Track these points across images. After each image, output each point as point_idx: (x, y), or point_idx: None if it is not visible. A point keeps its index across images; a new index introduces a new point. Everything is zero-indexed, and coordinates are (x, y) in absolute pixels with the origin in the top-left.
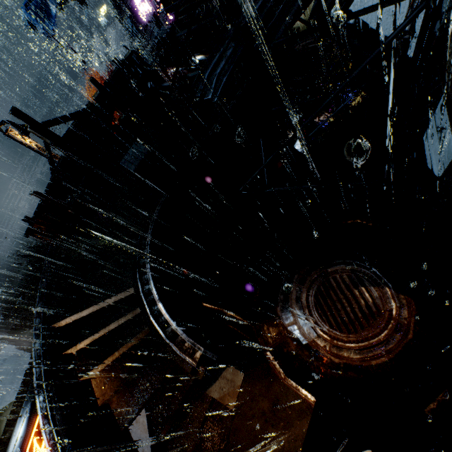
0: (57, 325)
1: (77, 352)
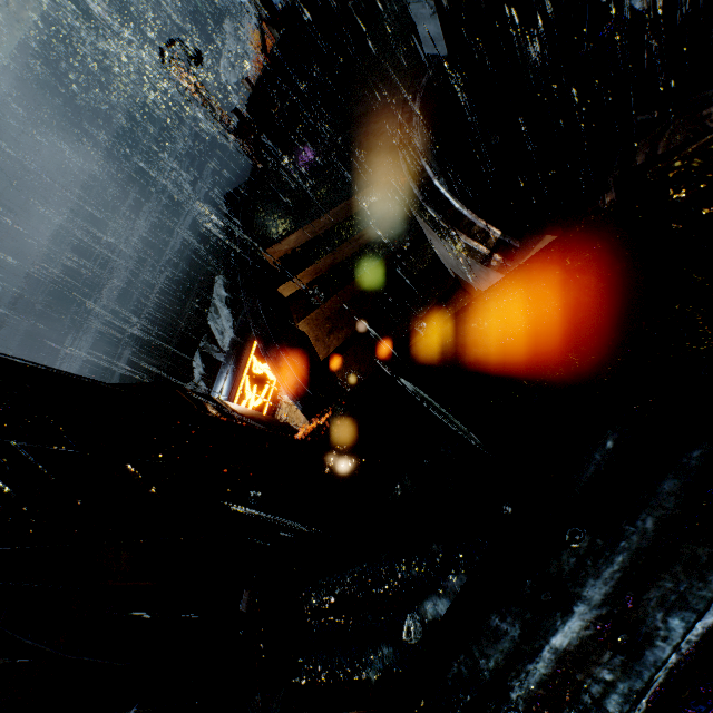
0: (269, 255)
1: (291, 296)
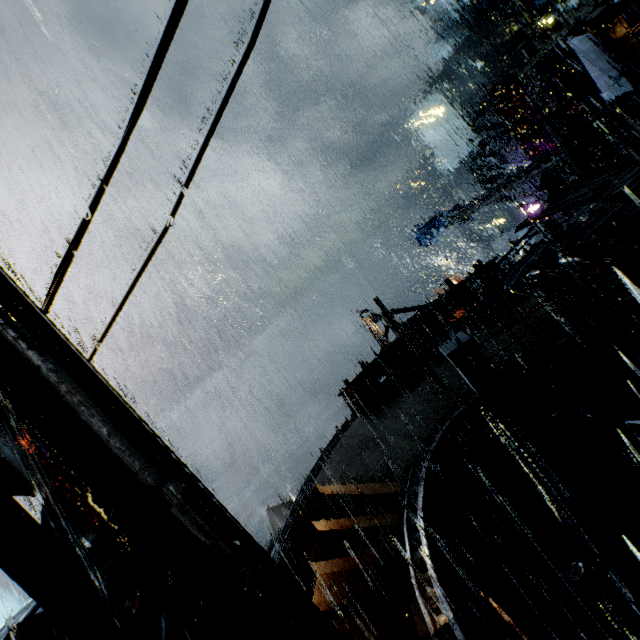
0: (321, 489)
1: (321, 531)
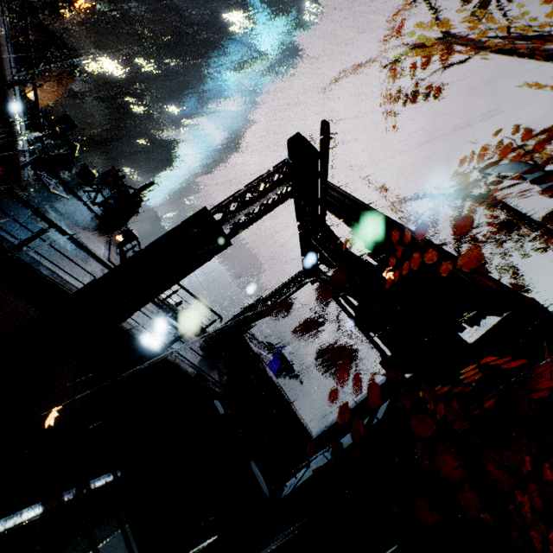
0: None
1: None
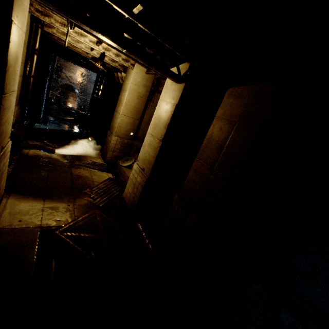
0: None
1: None
